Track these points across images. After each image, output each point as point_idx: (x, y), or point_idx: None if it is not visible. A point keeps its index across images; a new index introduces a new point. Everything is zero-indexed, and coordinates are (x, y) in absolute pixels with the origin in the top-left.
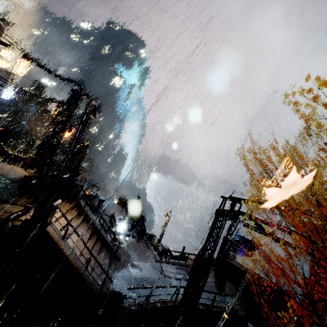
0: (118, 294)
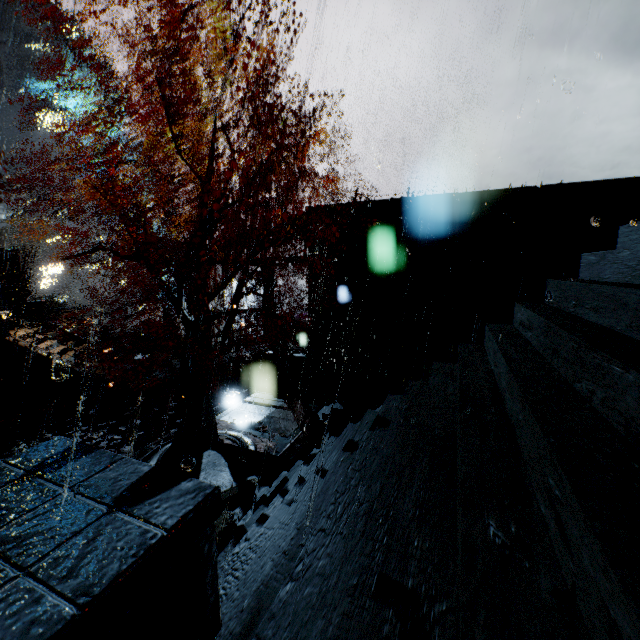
0: (121, 371)
